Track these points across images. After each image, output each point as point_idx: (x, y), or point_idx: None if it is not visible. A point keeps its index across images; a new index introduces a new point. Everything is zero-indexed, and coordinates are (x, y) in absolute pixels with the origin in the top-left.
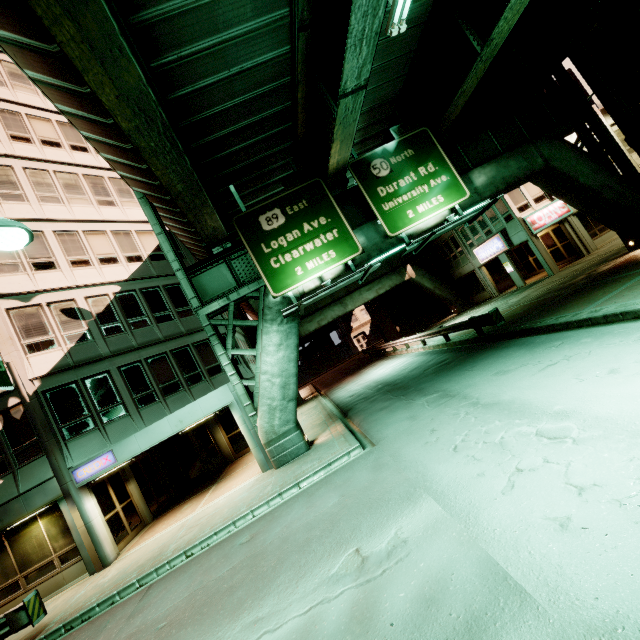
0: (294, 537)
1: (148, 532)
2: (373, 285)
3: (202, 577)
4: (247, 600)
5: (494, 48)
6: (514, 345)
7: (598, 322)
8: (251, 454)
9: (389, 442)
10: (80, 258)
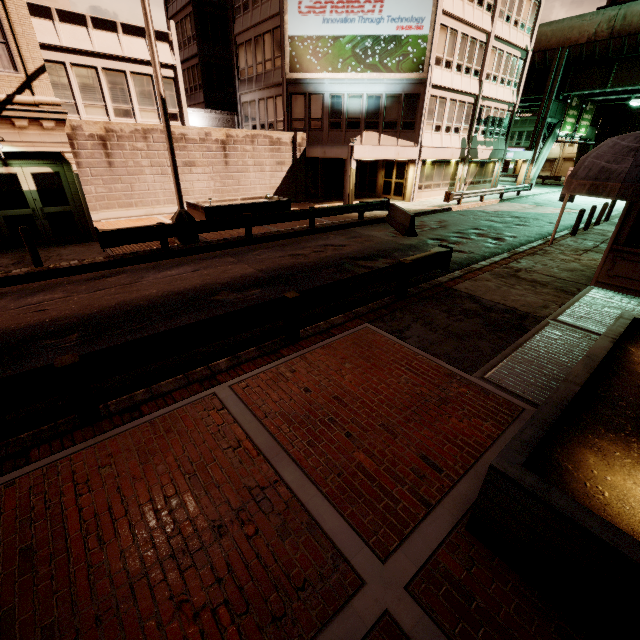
0: None
1: None
2: None
3: None
4: None
5: None
6: None
7: None
8: None
9: None
10: None
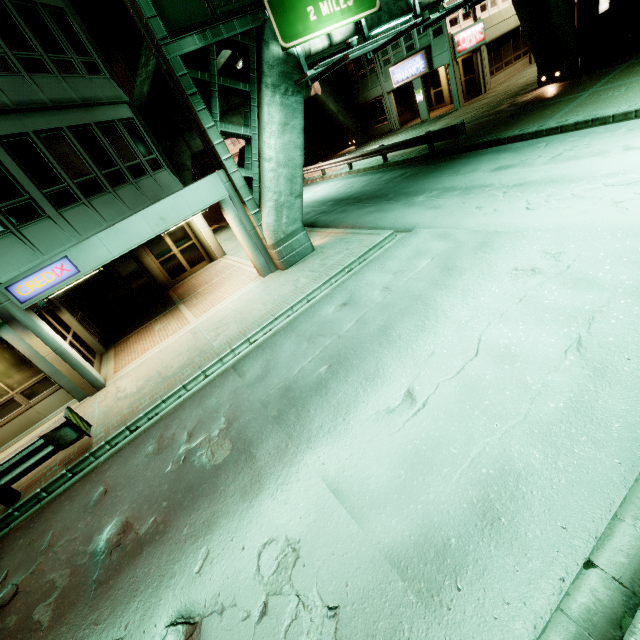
0: (414, 288)
1: (124, 355)
2: None
3: (320, 338)
4: (427, 322)
5: None
6: (488, 153)
7: (567, 130)
8: (198, 277)
9: (431, 224)
10: None
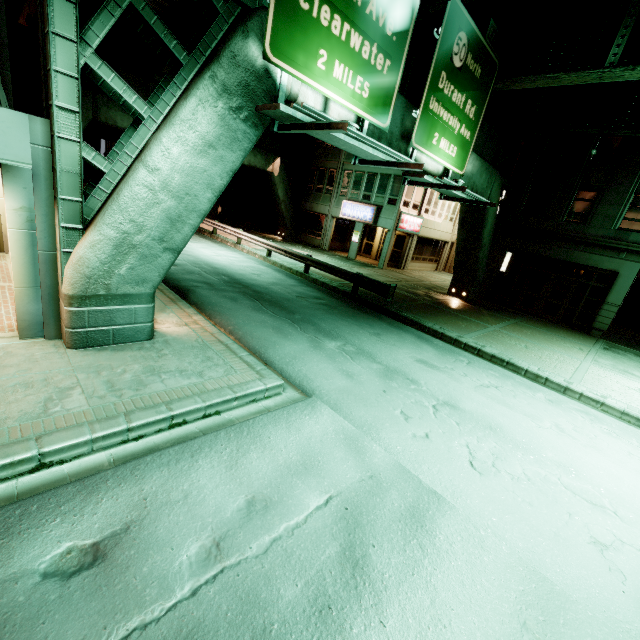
0: (275, 592)
1: None
2: None
3: None
4: None
5: (616, 77)
6: (410, 332)
7: (483, 356)
8: None
9: (338, 402)
10: None
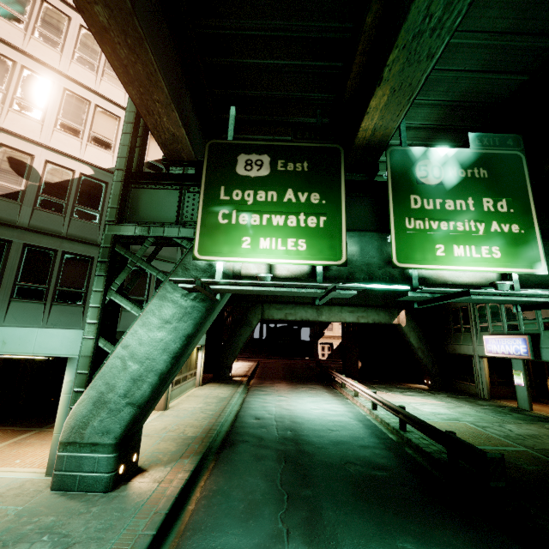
0: None
1: None
2: (358, 310)
3: None
4: None
5: None
6: None
7: None
8: None
9: None
10: (73, 125)
